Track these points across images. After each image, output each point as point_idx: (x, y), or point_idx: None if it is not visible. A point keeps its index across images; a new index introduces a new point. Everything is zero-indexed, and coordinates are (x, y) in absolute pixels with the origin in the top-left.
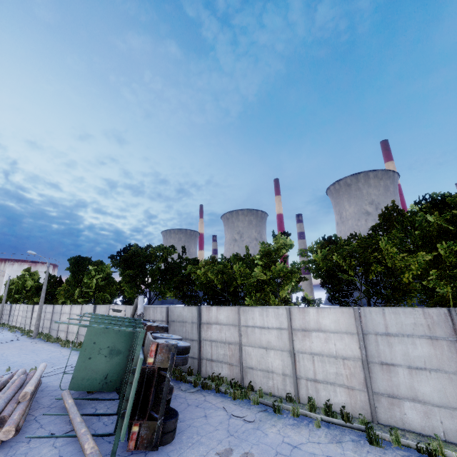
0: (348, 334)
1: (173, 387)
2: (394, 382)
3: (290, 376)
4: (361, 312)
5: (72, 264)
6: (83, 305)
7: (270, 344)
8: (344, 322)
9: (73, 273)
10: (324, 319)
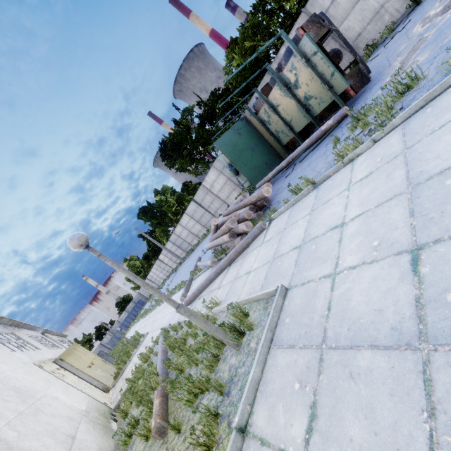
0: None
1: (338, 49)
2: None
3: None
4: None
5: (144, 217)
6: (185, 212)
7: None
8: None
9: (152, 218)
10: None
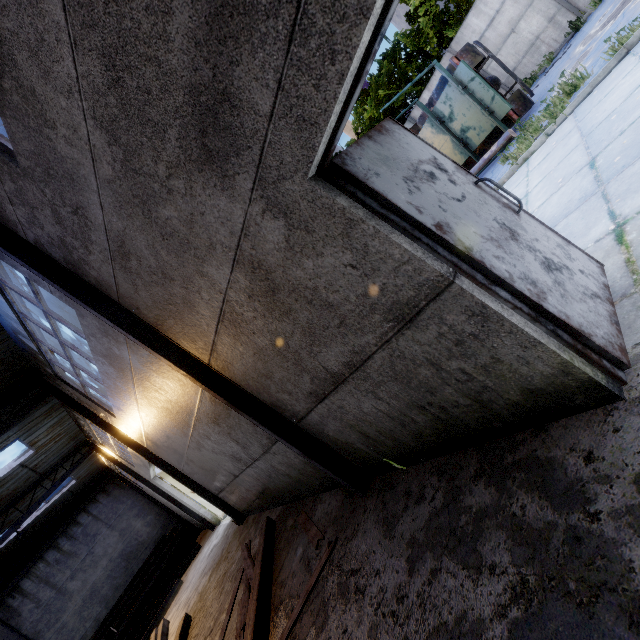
0: None
1: (495, 77)
2: None
3: (559, 10)
4: None
5: None
6: None
7: (513, 22)
8: None
9: None
10: None
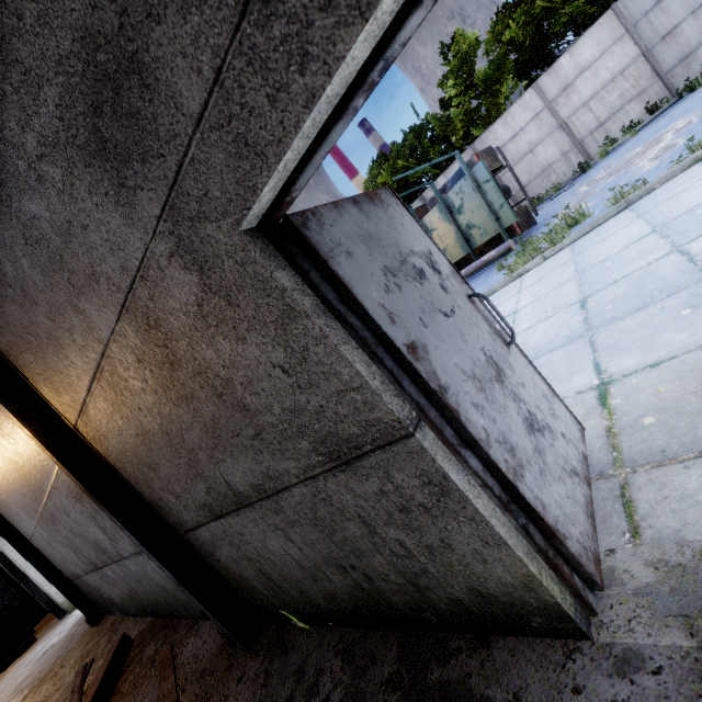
0: (617, 42)
1: (508, 186)
2: (682, 43)
3: (572, 149)
4: (619, 8)
5: None
6: None
7: (533, 143)
8: (607, 34)
9: None
10: (582, 55)
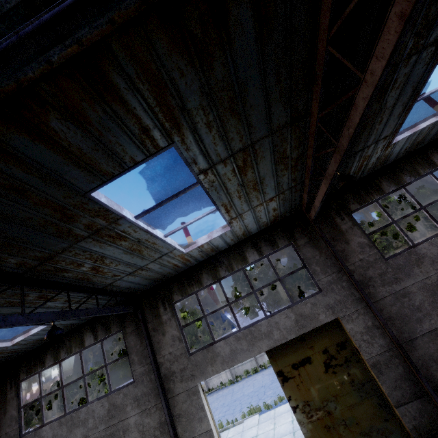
0: None
1: None
2: None
3: None
4: None
5: None
6: None
7: None
8: None
9: None
10: None
